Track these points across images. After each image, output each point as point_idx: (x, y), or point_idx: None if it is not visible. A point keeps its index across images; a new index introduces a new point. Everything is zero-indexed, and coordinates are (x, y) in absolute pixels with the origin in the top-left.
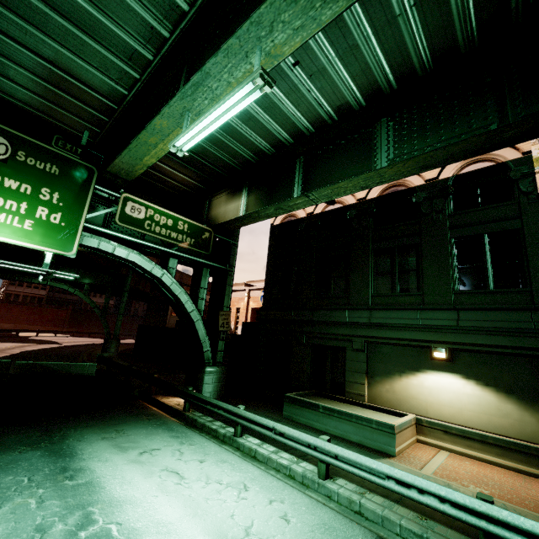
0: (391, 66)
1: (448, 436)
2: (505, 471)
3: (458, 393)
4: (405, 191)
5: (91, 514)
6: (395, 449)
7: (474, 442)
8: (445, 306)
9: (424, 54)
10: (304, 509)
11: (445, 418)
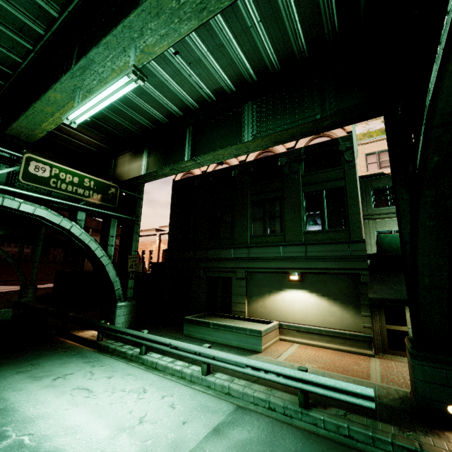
0: (250, 63)
1: (299, 333)
2: (331, 351)
3: (306, 303)
4: (273, 156)
5: (5, 432)
6: (261, 347)
7: (314, 335)
8: (298, 242)
9: (273, 57)
10: (188, 397)
11: (298, 321)
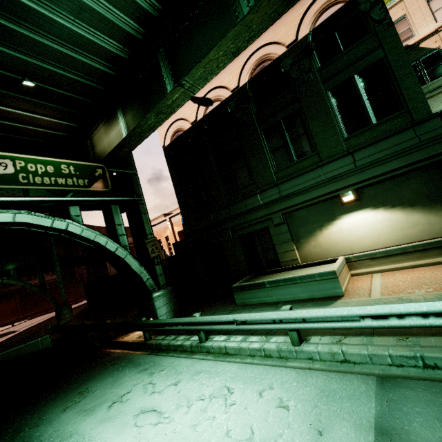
0: None
1: (375, 261)
2: (429, 268)
3: (372, 224)
4: (272, 64)
5: None
6: (342, 289)
7: (397, 256)
8: (340, 154)
9: None
10: (295, 384)
11: (368, 248)
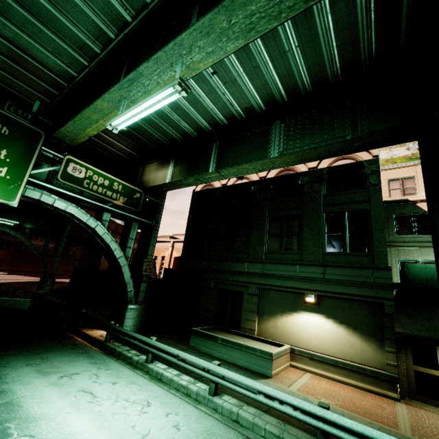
0: (283, 84)
1: (312, 362)
2: (349, 387)
3: (321, 329)
4: (294, 175)
5: (7, 429)
6: (272, 372)
7: (330, 366)
8: (316, 263)
9: (306, 80)
10: (193, 419)
11: (311, 348)
